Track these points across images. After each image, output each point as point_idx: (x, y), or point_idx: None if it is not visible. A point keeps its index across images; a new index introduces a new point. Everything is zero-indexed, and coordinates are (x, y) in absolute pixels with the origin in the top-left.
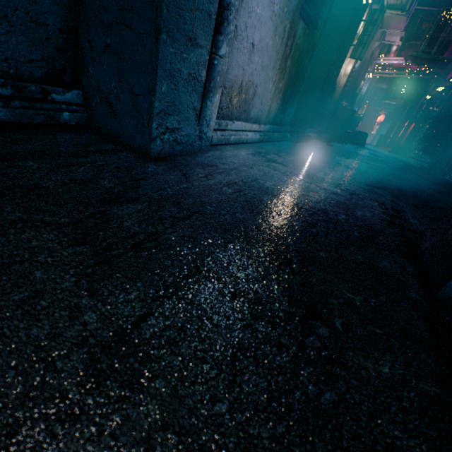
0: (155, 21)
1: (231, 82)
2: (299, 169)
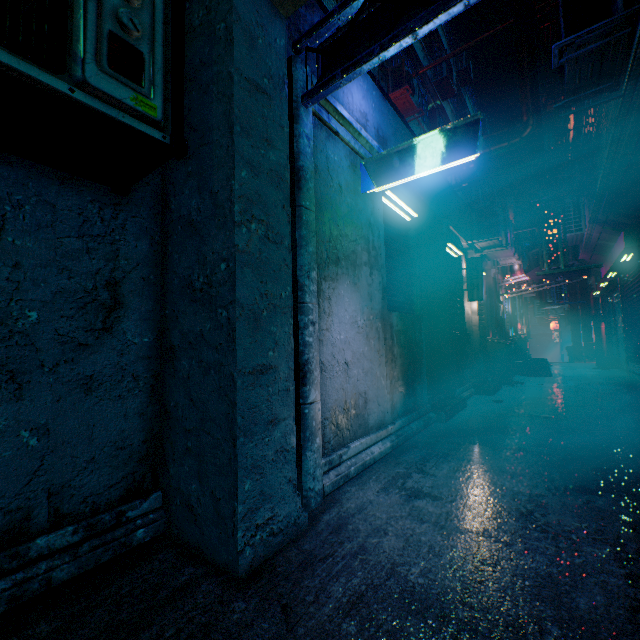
0: (231, 429)
1: (332, 409)
2: (458, 496)
